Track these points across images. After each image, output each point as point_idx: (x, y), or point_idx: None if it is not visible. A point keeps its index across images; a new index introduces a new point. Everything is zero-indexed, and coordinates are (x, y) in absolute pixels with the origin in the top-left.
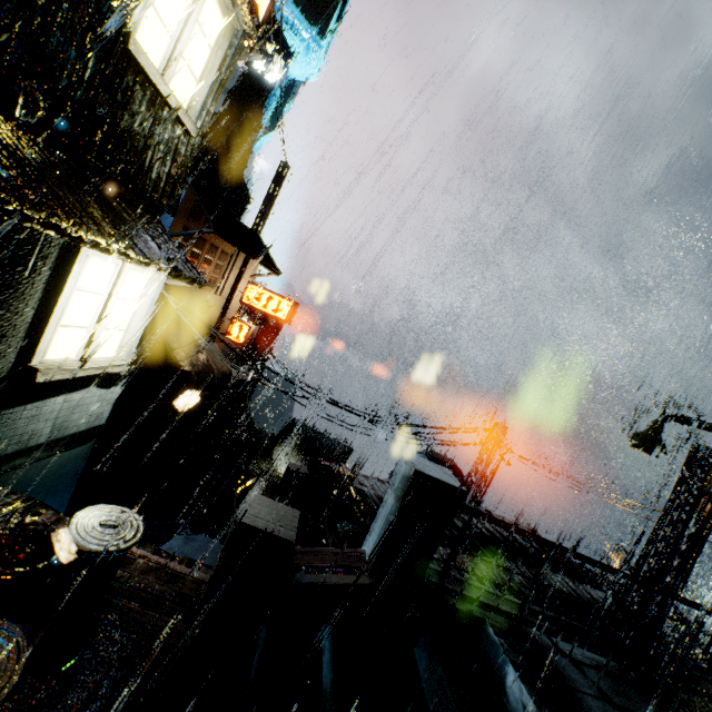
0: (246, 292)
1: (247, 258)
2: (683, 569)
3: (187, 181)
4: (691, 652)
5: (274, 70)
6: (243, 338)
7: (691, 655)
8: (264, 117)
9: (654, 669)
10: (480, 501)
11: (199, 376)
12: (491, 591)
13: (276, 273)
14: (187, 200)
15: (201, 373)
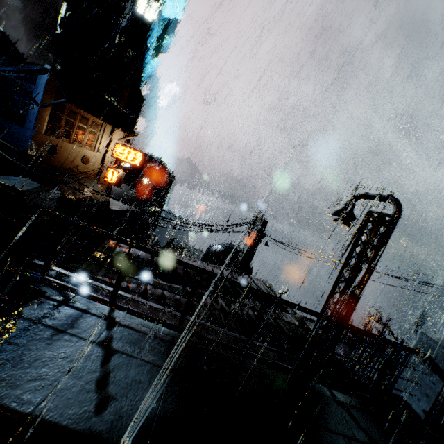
0: (114, 149)
1: (113, 127)
2: (353, 299)
3: (48, 68)
4: (395, 368)
5: (150, 11)
6: (114, 180)
7: (395, 371)
8: (149, 46)
9: (215, 339)
10: (246, 270)
11: (80, 202)
12: (91, 282)
13: (132, 135)
14: (51, 82)
15: (82, 200)
